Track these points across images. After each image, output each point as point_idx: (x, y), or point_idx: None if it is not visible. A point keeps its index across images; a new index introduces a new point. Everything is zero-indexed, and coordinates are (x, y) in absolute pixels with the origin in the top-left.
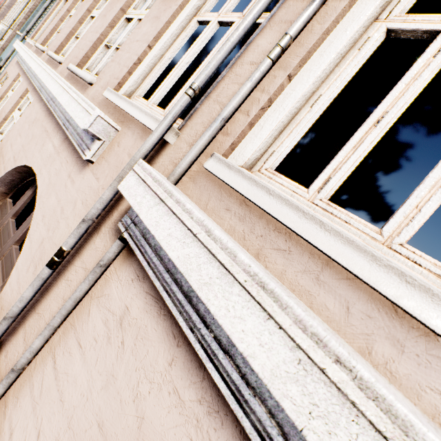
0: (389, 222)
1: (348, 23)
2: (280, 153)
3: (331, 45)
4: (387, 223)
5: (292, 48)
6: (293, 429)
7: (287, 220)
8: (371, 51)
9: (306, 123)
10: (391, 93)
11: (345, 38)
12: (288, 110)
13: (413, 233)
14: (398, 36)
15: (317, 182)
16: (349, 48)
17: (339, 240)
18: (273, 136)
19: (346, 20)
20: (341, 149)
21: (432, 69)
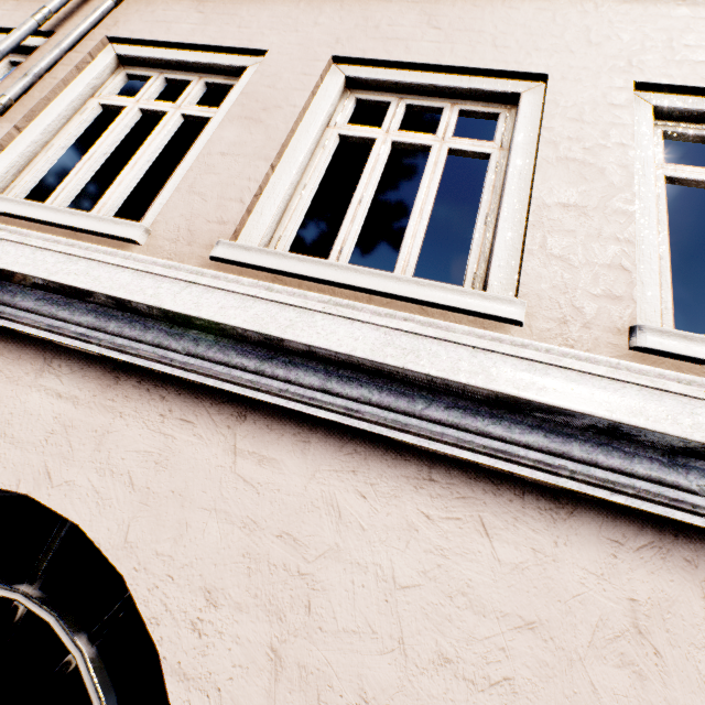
0: (96, 209)
1: (66, 95)
2: (22, 186)
3: (54, 109)
4: (94, 209)
5: (18, 108)
6: (3, 297)
7: (7, 209)
8: (92, 117)
9: (44, 164)
10: (100, 141)
11: (64, 105)
12: (20, 152)
13: (107, 210)
14: (110, 109)
15: (51, 198)
16: (73, 113)
17: (40, 209)
18: (12, 173)
19: (65, 93)
20: (68, 176)
21: (121, 127)
